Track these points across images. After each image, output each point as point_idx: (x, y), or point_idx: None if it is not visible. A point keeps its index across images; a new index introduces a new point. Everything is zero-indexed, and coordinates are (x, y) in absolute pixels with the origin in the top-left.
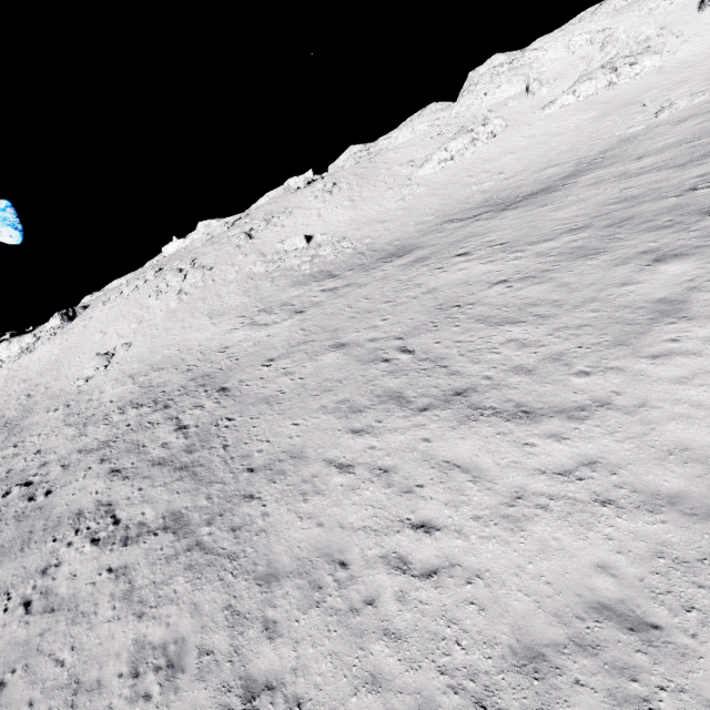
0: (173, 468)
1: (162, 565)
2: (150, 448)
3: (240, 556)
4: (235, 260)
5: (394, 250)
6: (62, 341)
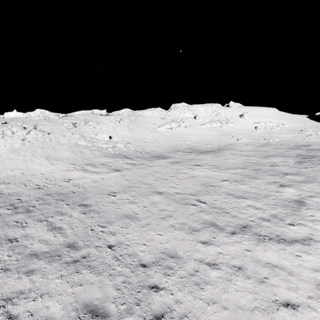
0: (65, 262)
1: None
2: (26, 243)
3: None
4: (66, 134)
5: (157, 155)
6: None
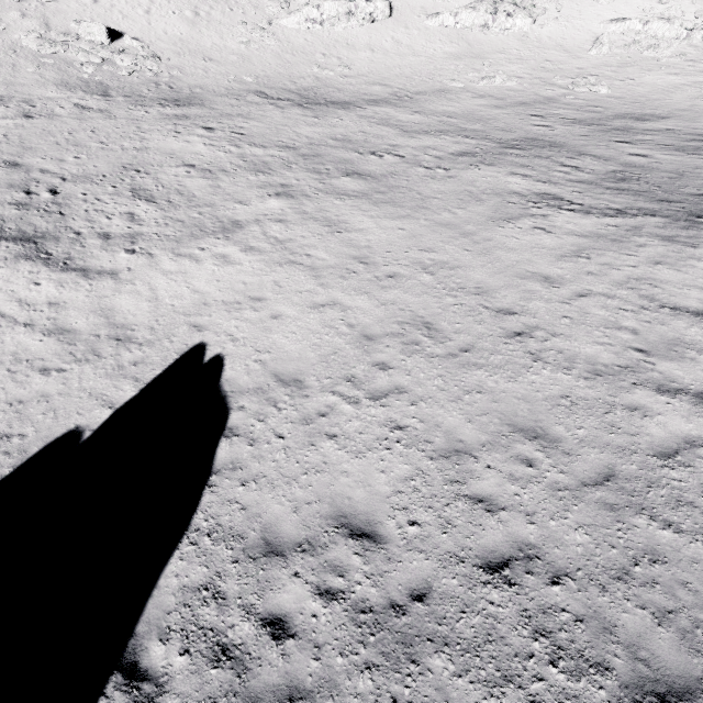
0: None
1: None
2: None
3: None
4: (6, 14)
5: (184, 96)
6: None
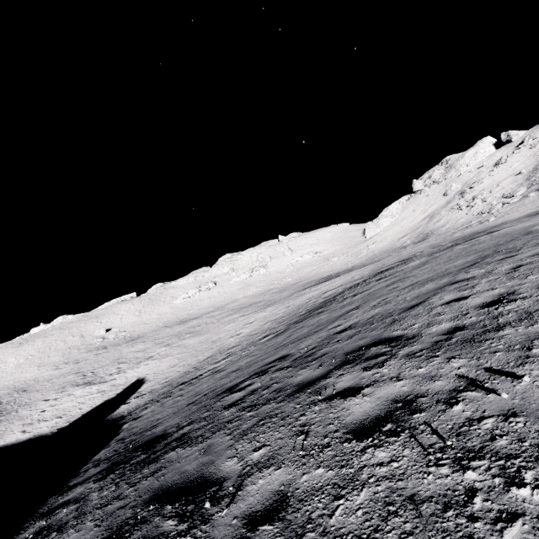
0: None
1: None
2: None
3: (5, 419)
4: (67, 338)
5: (136, 337)
6: None
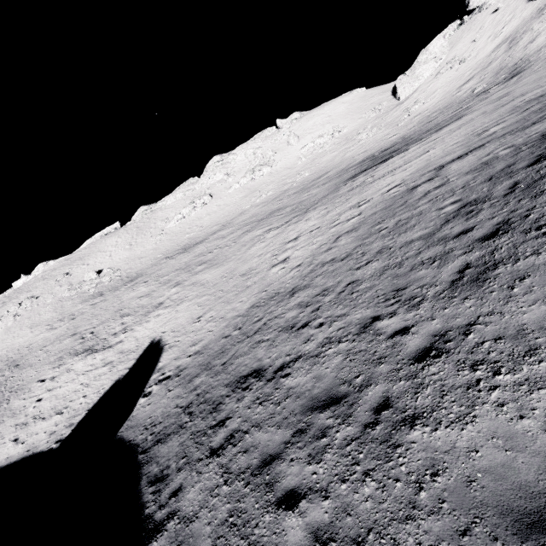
0: None
1: None
2: None
3: None
4: (54, 290)
5: (134, 277)
6: None
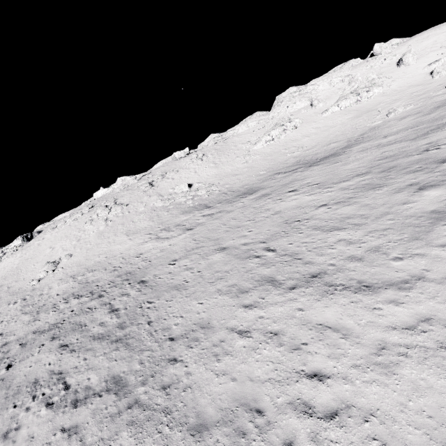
0: (110, 341)
1: (108, 422)
2: (90, 327)
3: (172, 410)
4: (143, 199)
5: (246, 190)
6: (22, 254)
